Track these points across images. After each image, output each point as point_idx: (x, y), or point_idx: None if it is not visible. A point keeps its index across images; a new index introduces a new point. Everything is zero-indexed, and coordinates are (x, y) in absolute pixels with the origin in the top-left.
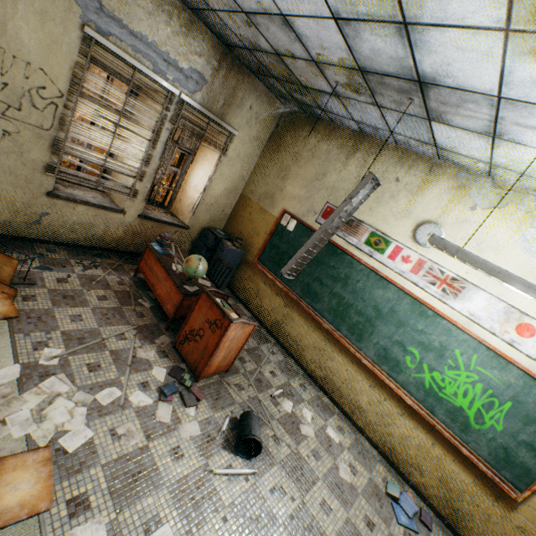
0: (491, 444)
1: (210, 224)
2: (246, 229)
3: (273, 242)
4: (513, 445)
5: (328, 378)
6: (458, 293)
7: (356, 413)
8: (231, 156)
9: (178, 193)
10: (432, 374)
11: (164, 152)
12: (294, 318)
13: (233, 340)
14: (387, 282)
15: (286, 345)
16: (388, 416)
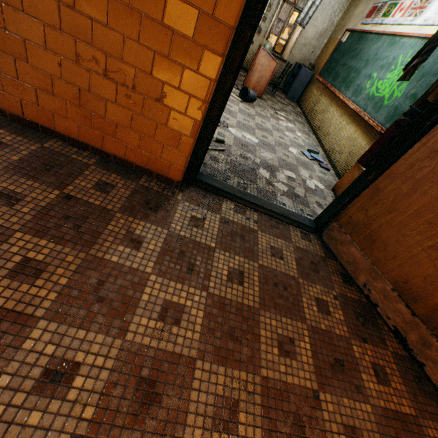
0: (389, 110)
1: (301, 63)
2: (321, 60)
3: (331, 57)
4: (402, 102)
5: (320, 126)
6: (423, 10)
7: (325, 138)
8: (324, 3)
9: (288, 43)
10: (377, 84)
11: (279, 2)
12: (320, 100)
13: (262, 68)
14: (381, 36)
15: (310, 119)
16: (340, 129)
